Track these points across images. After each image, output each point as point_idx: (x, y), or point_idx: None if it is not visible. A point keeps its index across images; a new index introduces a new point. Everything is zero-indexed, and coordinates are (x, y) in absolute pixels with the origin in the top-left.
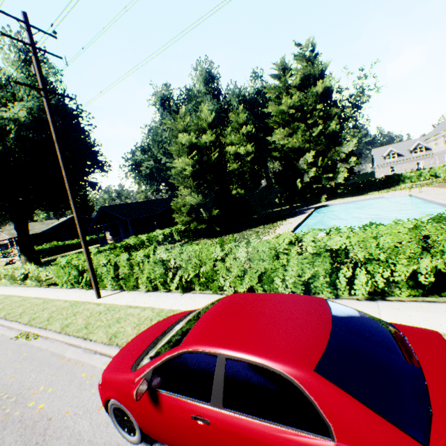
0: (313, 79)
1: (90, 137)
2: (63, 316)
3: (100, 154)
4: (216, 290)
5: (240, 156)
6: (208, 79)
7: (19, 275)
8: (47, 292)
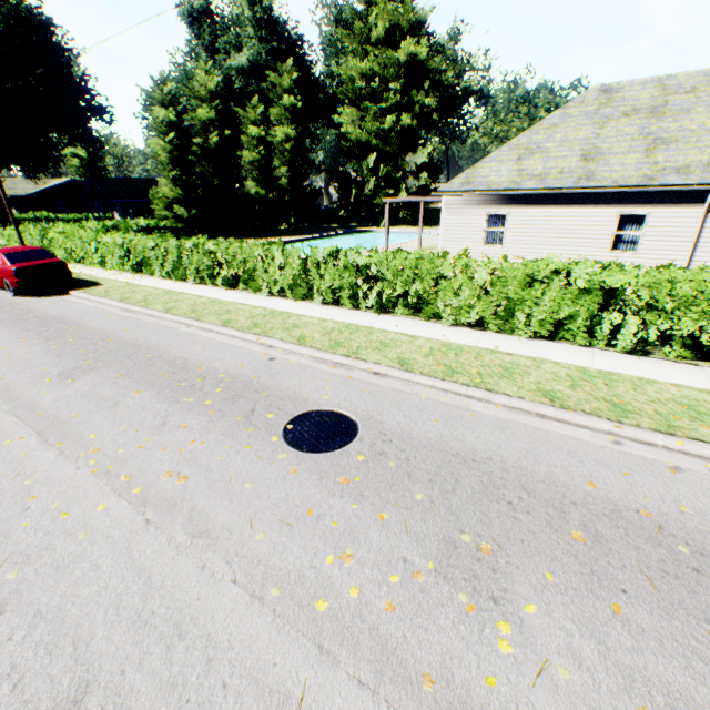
0: (400, 34)
1: (80, 64)
2: None
3: (93, 95)
4: (89, 264)
5: (268, 143)
6: None
7: None
8: None
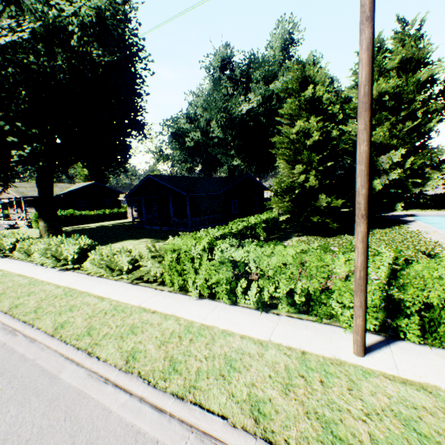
0: (415, 63)
1: None
2: (379, 431)
3: (145, 111)
4: None
5: (329, 139)
6: (289, 42)
7: (70, 253)
8: (153, 297)
